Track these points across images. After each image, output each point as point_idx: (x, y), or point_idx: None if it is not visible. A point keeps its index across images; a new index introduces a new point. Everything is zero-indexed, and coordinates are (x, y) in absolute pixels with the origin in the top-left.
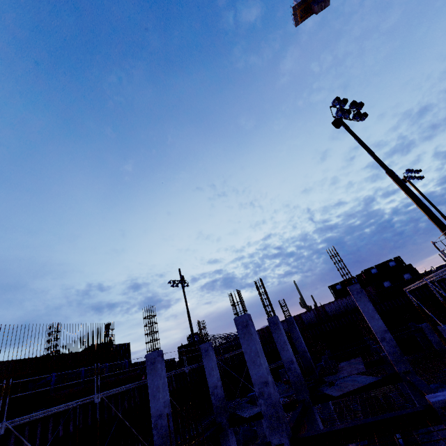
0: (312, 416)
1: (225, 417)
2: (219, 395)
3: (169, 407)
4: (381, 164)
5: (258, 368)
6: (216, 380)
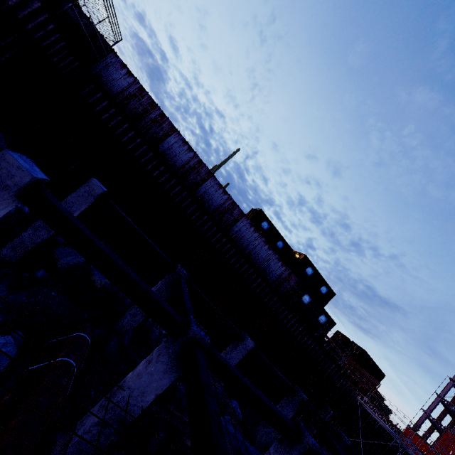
0: None
1: None
2: None
3: None
4: None
5: None
6: None
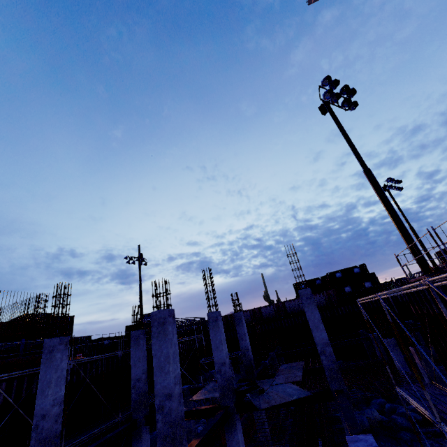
0: (233, 425)
1: (142, 414)
2: (141, 389)
3: (61, 405)
4: (360, 160)
5: (165, 376)
6: (140, 373)
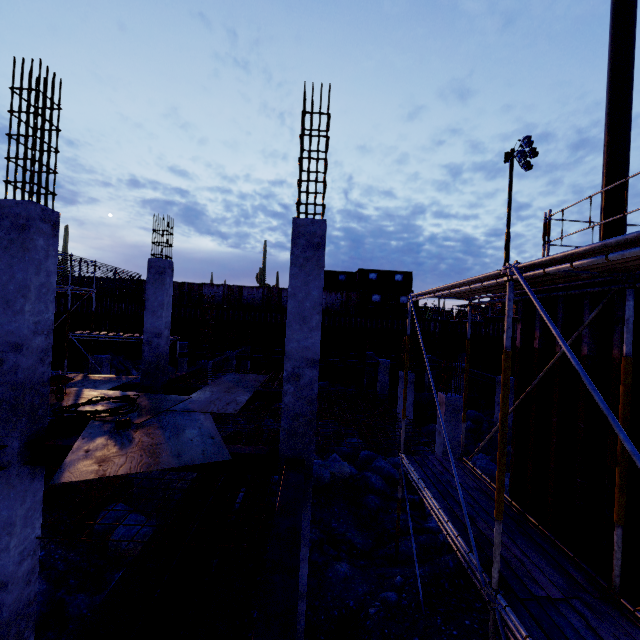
0: (5, 488)
1: None
2: None
3: None
4: None
5: None
6: None
